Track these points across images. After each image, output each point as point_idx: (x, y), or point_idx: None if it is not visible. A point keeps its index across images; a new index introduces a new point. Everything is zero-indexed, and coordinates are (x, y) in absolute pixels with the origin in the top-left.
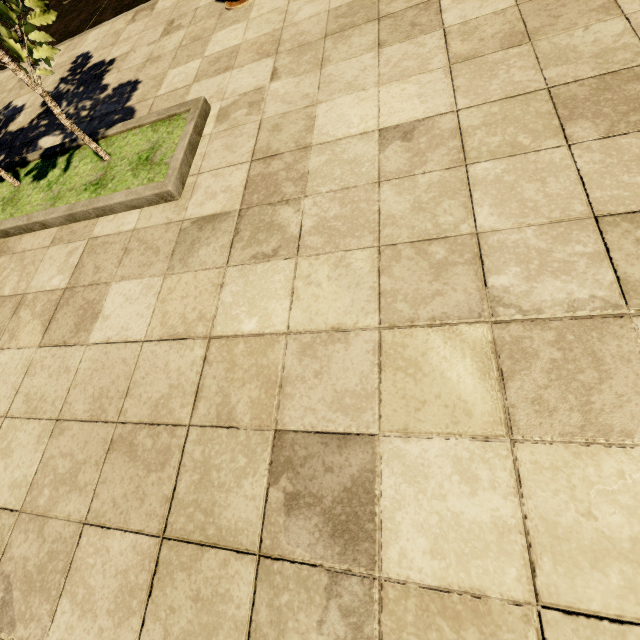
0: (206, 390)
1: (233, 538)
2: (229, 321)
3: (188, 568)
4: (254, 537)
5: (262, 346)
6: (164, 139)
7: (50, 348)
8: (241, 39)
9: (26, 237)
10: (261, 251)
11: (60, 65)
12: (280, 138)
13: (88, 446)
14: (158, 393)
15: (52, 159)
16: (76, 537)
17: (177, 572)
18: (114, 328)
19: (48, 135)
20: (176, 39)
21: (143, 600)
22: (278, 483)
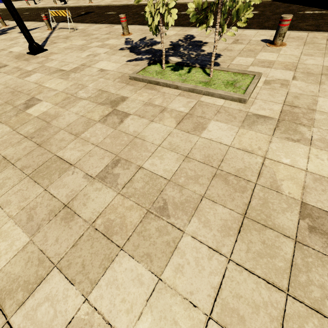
0: (264, 174)
1: (281, 229)
2: (275, 155)
3: (258, 231)
4: (292, 233)
5: (293, 170)
6: (240, 80)
7: (181, 131)
8: (275, 59)
9: (165, 88)
10: (290, 137)
11: (178, 34)
12: (299, 101)
13: (203, 171)
14: (239, 166)
15: (181, 66)
16: (199, 199)
17: (253, 230)
18: (214, 136)
19: (174, 57)
20: (240, 47)
21: (235, 233)
22: (304, 220)
